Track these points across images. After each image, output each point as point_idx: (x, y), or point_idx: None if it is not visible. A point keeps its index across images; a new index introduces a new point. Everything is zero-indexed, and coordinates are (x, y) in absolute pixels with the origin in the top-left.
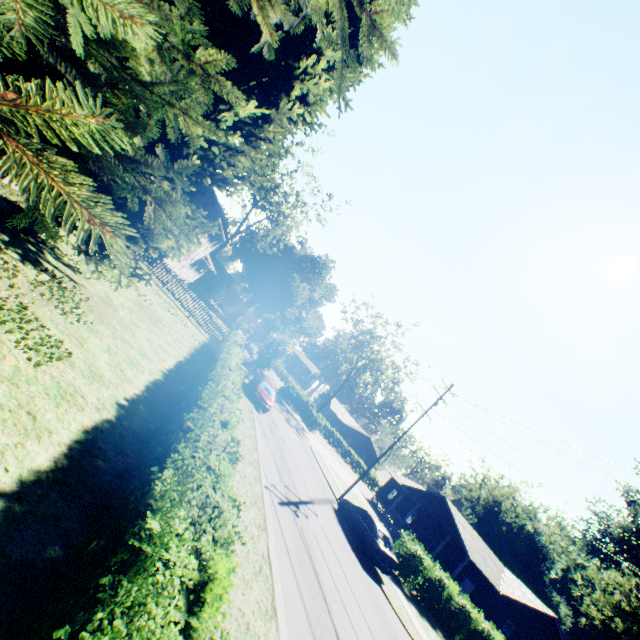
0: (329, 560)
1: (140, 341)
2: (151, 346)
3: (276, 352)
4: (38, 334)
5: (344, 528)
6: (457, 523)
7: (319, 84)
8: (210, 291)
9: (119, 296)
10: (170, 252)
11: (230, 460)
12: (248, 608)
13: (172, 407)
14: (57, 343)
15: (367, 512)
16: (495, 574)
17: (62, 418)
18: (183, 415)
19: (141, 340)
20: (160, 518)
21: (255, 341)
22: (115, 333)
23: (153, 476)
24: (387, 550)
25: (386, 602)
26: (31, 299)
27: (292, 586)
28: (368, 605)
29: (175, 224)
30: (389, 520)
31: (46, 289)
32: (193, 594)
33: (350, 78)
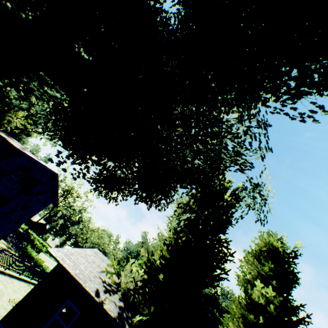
0: None
1: None
2: None
3: None
4: None
5: None
6: None
7: None
8: None
9: None
10: None
11: None
12: None
13: None
14: None
15: None
16: None
17: None
18: None
19: None
20: None
21: None
22: None
23: None
24: None
25: None
26: None
27: None
28: None
29: None
30: None
31: None
32: None
33: None
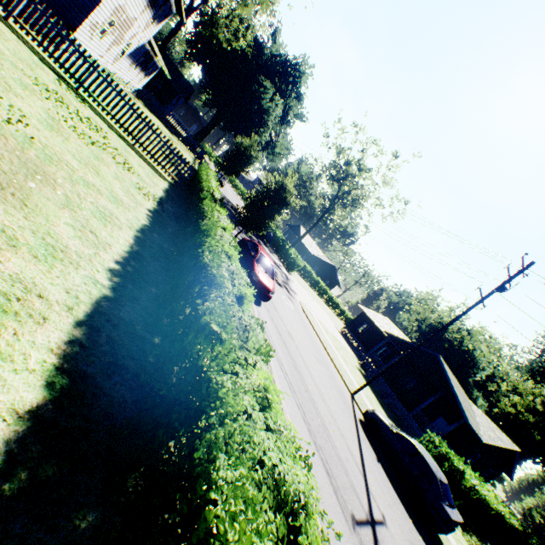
0: None
1: None
2: None
3: (274, 208)
4: None
5: (384, 466)
6: (452, 384)
7: None
8: (165, 104)
9: None
10: None
11: None
12: None
13: None
14: None
15: (415, 447)
16: (474, 421)
17: None
18: None
19: None
20: None
21: (227, 174)
22: None
23: None
24: (454, 513)
25: None
26: None
27: None
28: None
29: None
30: (370, 364)
31: None
32: None
33: None
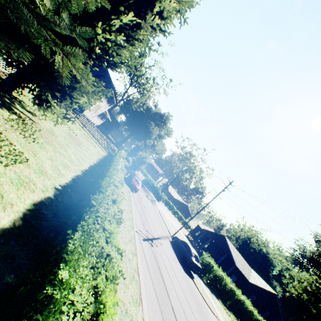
0: (168, 268)
1: (69, 154)
2: (76, 157)
3: (142, 162)
4: (8, 148)
5: (175, 251)
6: (230, 248)
7: (170, 4)
8: (108, 130)
9: (58, 130)
10: (84, 105)
11: (117, 223)
12: (127, 300)
13: (86, 190)
14: (19, 153)
15: (187, 243)
16: (247, 273)
17: (20, 196)
18: (90, 196)
19: (70, 153)
20: (69, 268)
21: (131, 156)
22: (55, 149)
23: (68, 236)
24: (196, 262)
25: (195, 288)
26: (5, 128)
27: (150, 284)
28: (187, 290)
29: (78, 71)
30: (196, 245)
31: (14, 123)
32: (92, 313)
33: (188, 2)
